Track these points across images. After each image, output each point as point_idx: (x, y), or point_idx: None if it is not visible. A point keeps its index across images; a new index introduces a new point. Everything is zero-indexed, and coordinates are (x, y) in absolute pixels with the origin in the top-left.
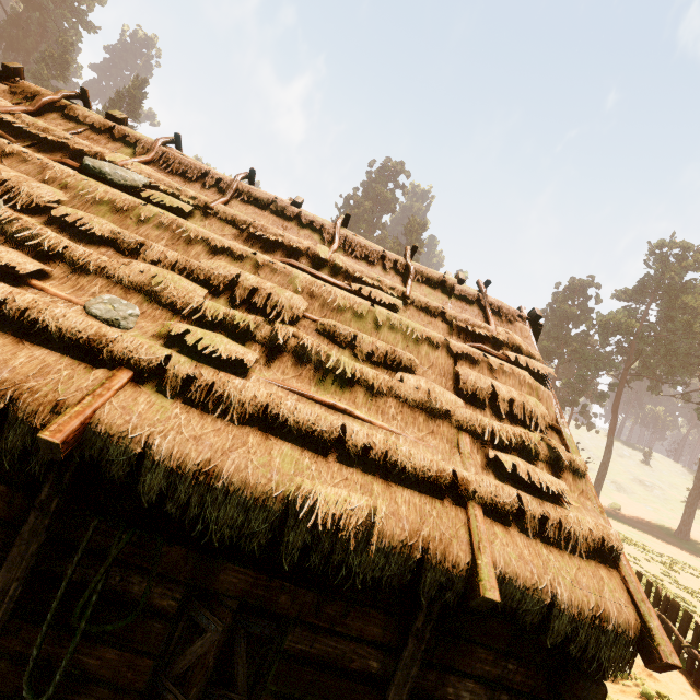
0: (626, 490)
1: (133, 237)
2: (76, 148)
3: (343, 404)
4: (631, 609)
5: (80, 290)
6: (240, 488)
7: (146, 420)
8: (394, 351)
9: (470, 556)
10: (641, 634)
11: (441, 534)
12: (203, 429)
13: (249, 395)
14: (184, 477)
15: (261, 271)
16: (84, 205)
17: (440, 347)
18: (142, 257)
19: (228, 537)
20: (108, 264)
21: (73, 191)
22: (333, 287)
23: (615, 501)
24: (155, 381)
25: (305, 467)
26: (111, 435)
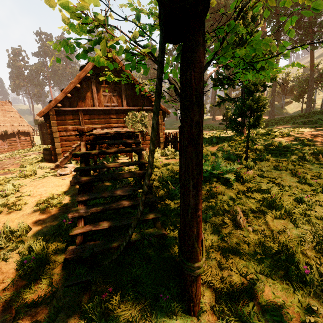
0: None
1: None
2: None
3: None
4: (31, 128)
5: None
6: None
7: None
8: None
9: (17, 129)
10: (32, 129)
11: (14, 128)
12: None
13: None
14: None
15: None
16: None
17: (0, 113)
18: None
19: None
20: None
21: None
22: None
23: None
24: None
25: None
26: None
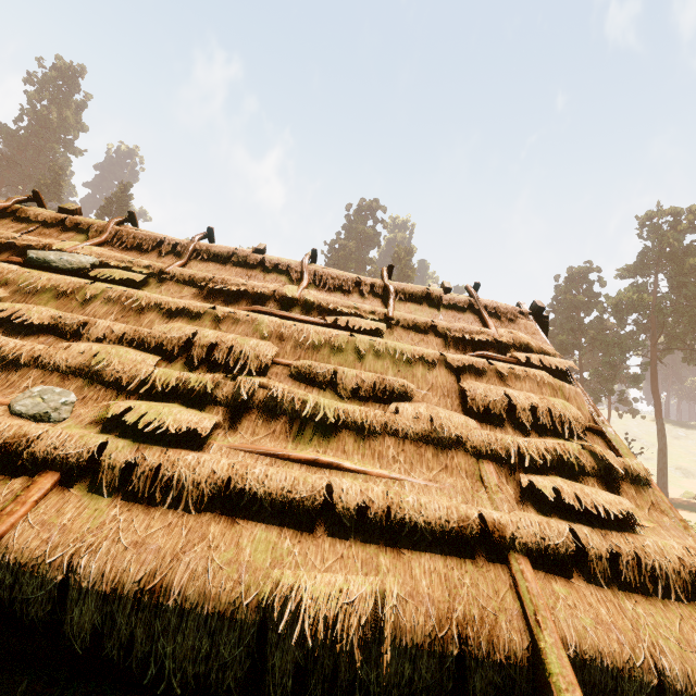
0: (694, 474)
1: (76, 318)
2: (23, 245)
3: (328, 456)
4: None
5: (10, 387)
6: (197, 603)
7: (70, 534)
8: (382, 380)
9: (528, 635)
10: None
11: (481, 610)
12: (149, 528)
13: (206, 471)
14: (122, 603)
15: (223, 325)
16: (26, 297)
17: (437, 364)
18: (86, 337)
19: (191, 677)
20: (43, 352)
21: (14, 286)
22: (304, 324)
23: (686, 489)
24: (91, 477)
25: (285, 552)
26: (22, 565)
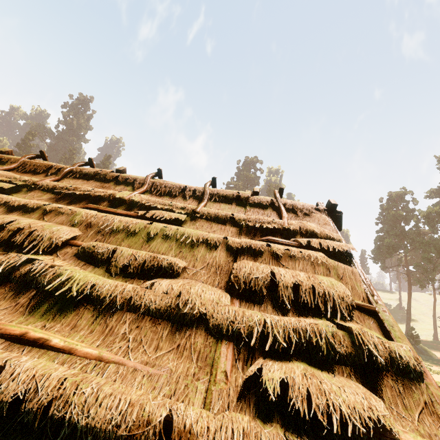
0: None
1: None
2: None
3: (39, 332)
4: None
5: None
6: None
7: None
8: (153, 258)
9: None
10: None
11: None
12: None
13: None
14: None
15: (47, 216)
16: None
17: (219, 246)
18: None
19: None
20: None
21: None
22: (115, 216)
23: None
24: None
25: None
26: None
